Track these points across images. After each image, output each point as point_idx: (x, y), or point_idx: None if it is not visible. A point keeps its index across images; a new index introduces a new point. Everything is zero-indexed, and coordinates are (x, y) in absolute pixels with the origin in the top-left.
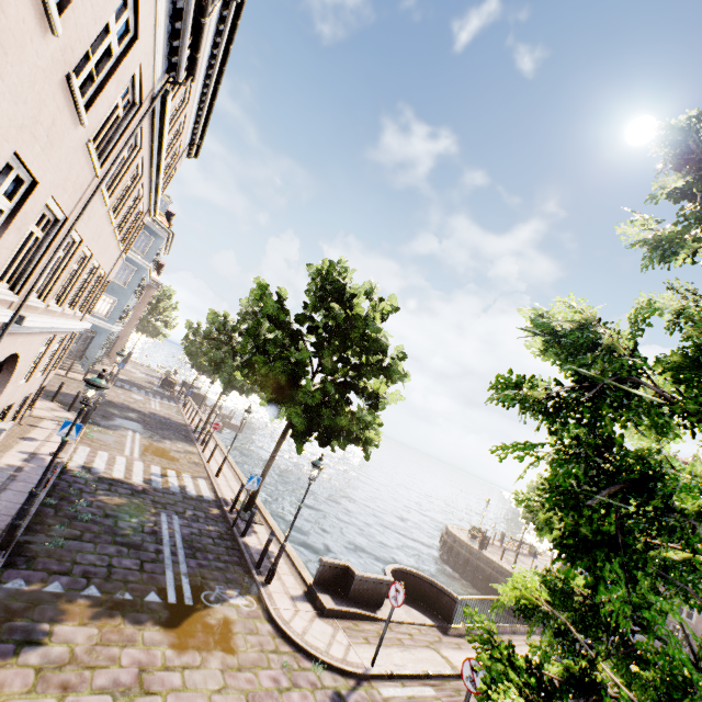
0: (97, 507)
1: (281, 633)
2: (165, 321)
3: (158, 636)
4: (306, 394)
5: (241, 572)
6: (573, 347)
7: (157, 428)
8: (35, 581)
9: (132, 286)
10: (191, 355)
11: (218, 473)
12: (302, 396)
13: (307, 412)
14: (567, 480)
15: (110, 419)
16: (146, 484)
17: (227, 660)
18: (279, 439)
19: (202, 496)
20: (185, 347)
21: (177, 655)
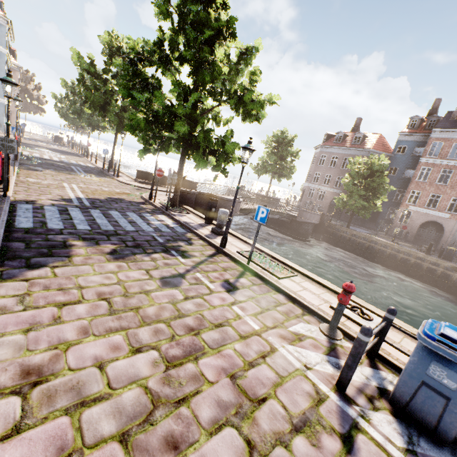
0: (43, 161)
1: (121, 183)
2: (37, 100)
3: (77, 177)
4: (114, 108)
5: (107, 176)
6: (147, 53)
7: (59, 152)
8: (32, 166)
9: (2, 69)
10: (64, 117)
11: (96, 162)
12: (112, 108)
13: (118, 117)
14: (272, 150)
15: (32, 148)
16: (61, 161)
17: (101, 181)
18: (115, 137)
19: (89, 166)
20: (58, 112)
21: (84, 179)
